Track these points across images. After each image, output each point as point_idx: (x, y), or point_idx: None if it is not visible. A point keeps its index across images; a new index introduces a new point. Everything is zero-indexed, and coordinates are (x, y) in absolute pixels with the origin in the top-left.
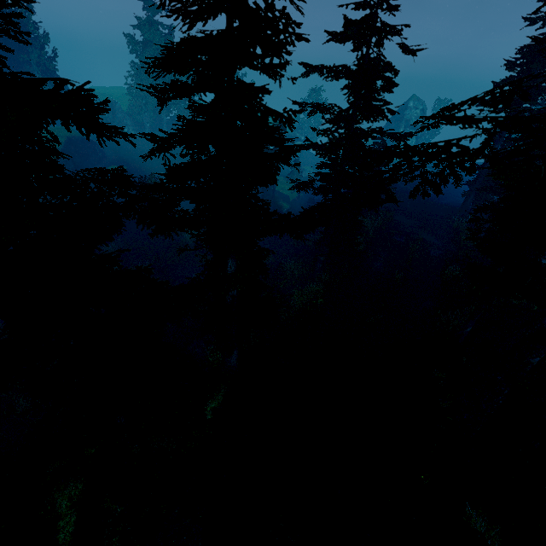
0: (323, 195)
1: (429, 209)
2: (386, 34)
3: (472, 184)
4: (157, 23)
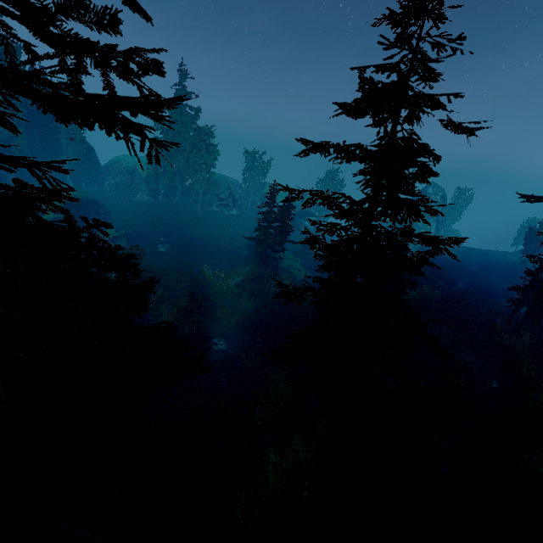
0: None
1: (463, 312)
2: (422, 107)
3: (523, 293)
4: (186, 106)
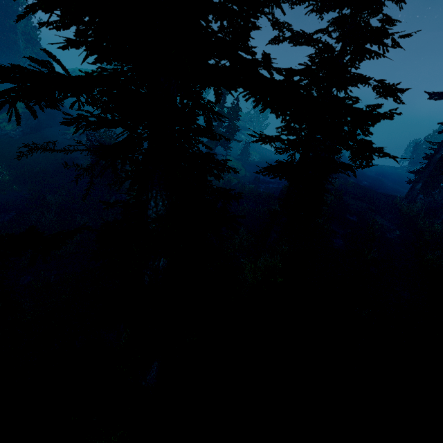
0: (289, 155)
1: (371, 194)
2: None
3: (421, 172)
4: None
